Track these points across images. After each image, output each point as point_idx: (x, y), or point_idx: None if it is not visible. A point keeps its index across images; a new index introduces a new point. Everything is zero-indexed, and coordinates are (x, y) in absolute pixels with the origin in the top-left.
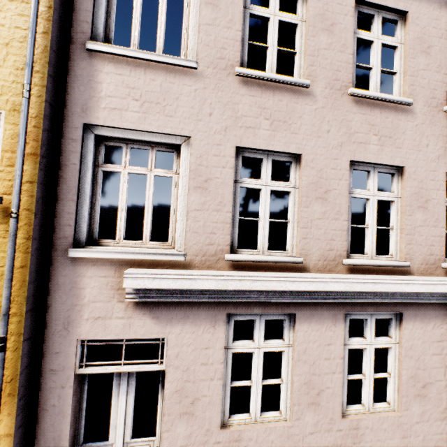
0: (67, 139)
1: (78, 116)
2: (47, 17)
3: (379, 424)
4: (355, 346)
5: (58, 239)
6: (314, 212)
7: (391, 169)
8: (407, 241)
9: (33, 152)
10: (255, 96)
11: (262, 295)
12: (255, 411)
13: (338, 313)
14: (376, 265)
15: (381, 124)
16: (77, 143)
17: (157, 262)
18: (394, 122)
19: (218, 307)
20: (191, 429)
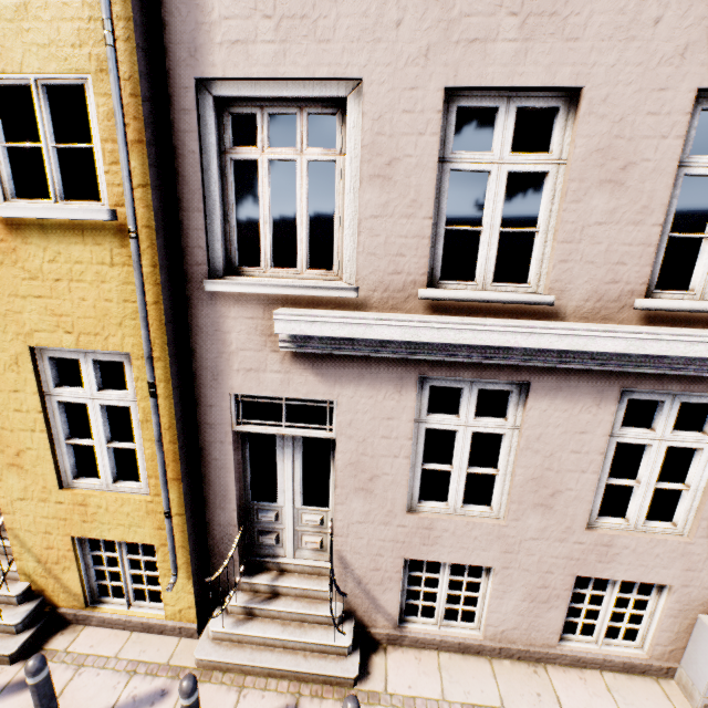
0: (177, 111)
1: (186, 67)
2: None
3: (649, 547)
4: (631, 440)
5: (190, 268)
6: (591, 211)
7: None
8: None
9: (137, 139)
10: None
11: (475, 352)
12: (455, 501)
13: (608, 388)
14: (705, 311)
15: None
16: (191, 116)
17: (318, 301)
18: None
19: (407, 367)
20: (369, 507)
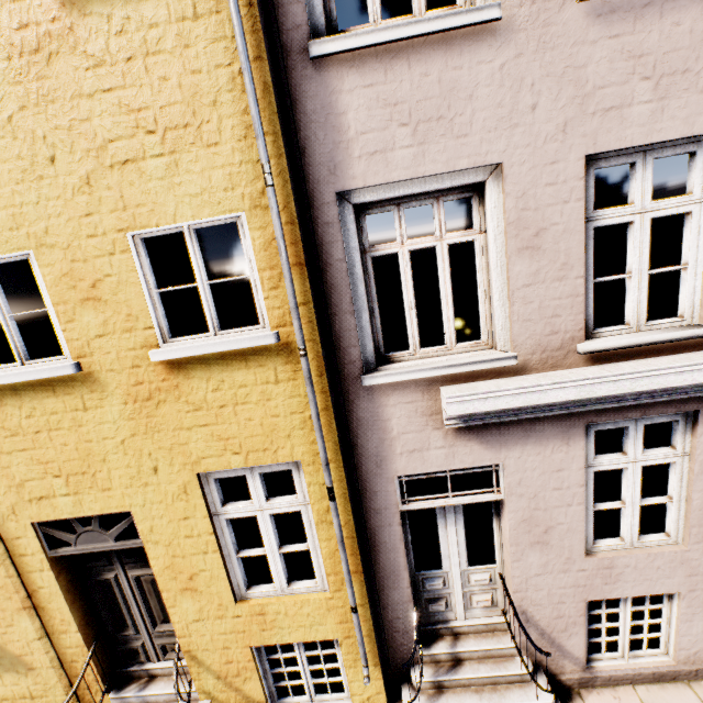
0: (320, 225)
1: (326, 184)
2: (250, 26)
3: None
4: None
5: (344, 367)
6: None
7: None
8: None
9: (294, 262)
10: (620, 34)
11: (643, 394)
12: (631, 535)
13: None
14: None
15: None
16: (334, 228)
17: (476, 373)
18: None
19: (572, 418)
20: (546, 558)
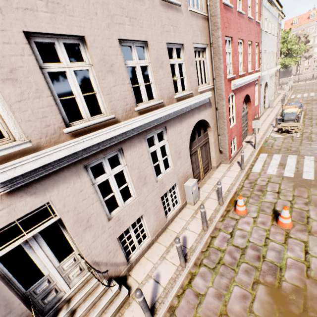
0: None
1: None
2: None
3: (169, 176)
4: (153, 150)
5: None
6: (110, 82)
7: (142, 43)
8: (159, 88)
9: None
10: None
11: (100, 145)
12: (121, 203)
13: (141, 138)
14: (150, 106)
15: (128, 8)
16: None
17: (7, 157)
18: (134, 6)
19: (77, 165)
20: (93, 232)
